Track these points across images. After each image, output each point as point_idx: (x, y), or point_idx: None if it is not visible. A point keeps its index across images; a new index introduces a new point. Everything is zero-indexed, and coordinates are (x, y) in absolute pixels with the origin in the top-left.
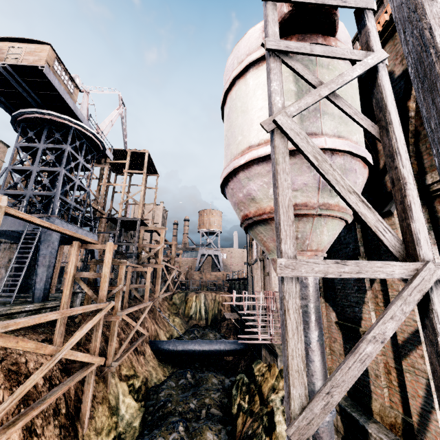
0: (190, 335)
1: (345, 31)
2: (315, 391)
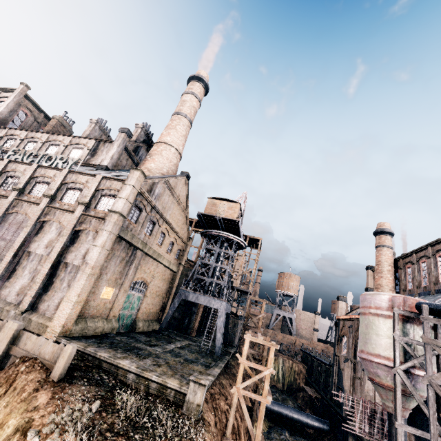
0: (272, 395)
1: None
2: None
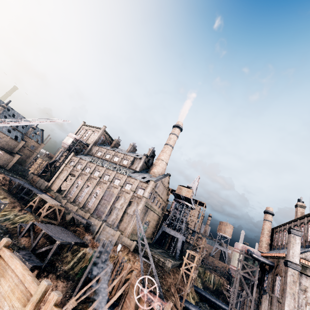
0: (205, 291)
1: (256, 252)
2: (236, 308)
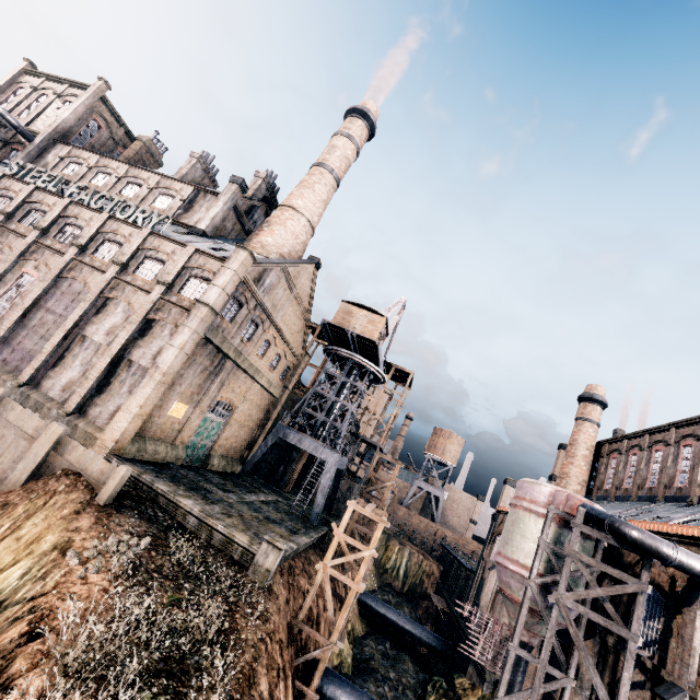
0: (383, 595)
1: None
2: None
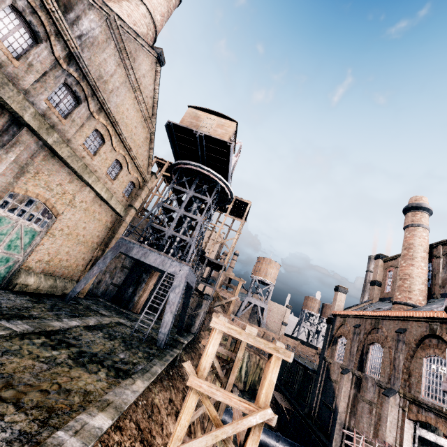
0: None
1: None
2: None
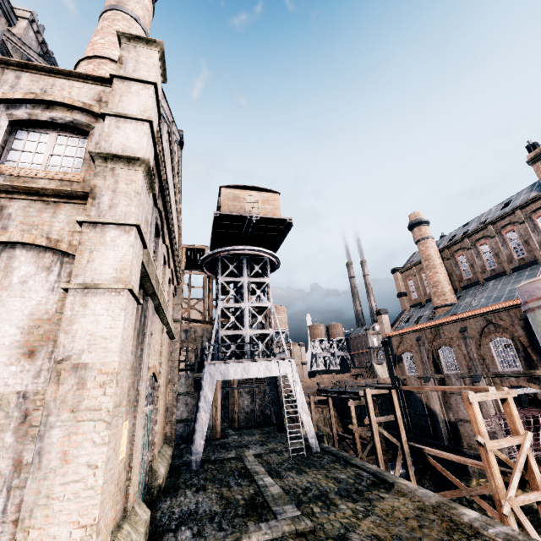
0: None
1: None
2: None
